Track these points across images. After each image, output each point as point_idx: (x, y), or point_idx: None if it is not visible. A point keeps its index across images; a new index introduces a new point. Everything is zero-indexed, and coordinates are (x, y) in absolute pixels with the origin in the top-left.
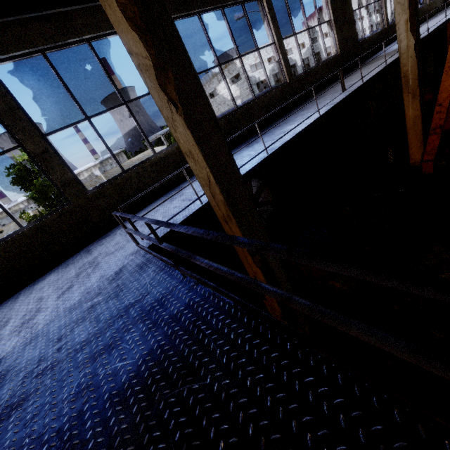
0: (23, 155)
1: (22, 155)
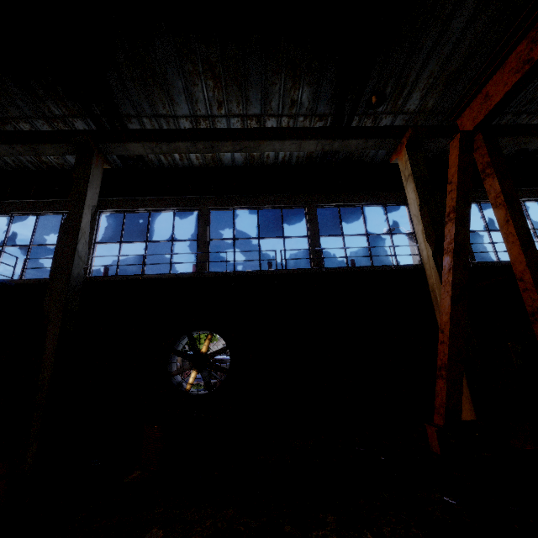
0: None
1: None
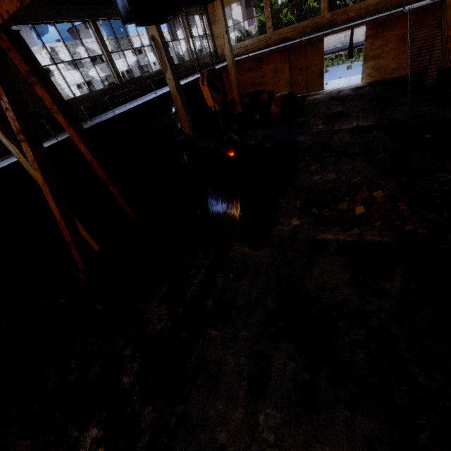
0: None
1: None
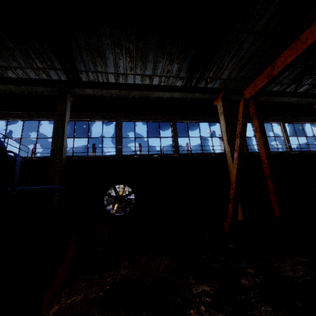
0: None
1: None
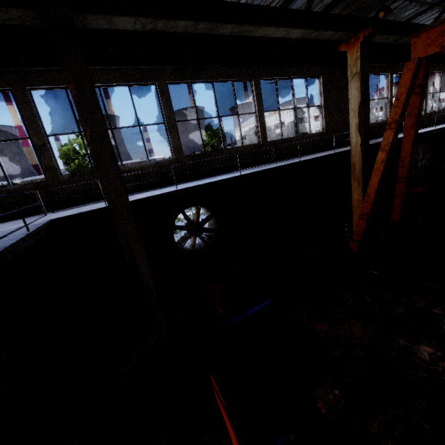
0: (76, 139)
1: (75, 139)
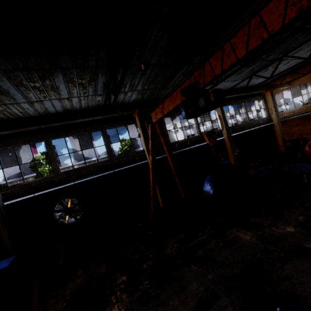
0: (40, 156)
1: (40, 156)
